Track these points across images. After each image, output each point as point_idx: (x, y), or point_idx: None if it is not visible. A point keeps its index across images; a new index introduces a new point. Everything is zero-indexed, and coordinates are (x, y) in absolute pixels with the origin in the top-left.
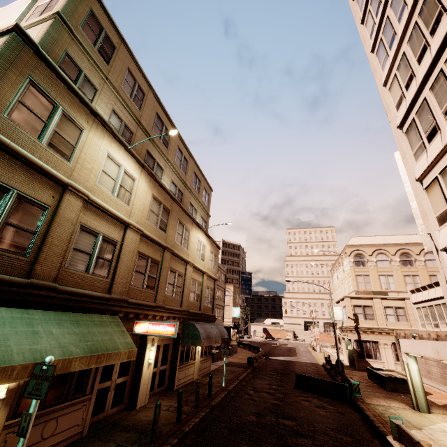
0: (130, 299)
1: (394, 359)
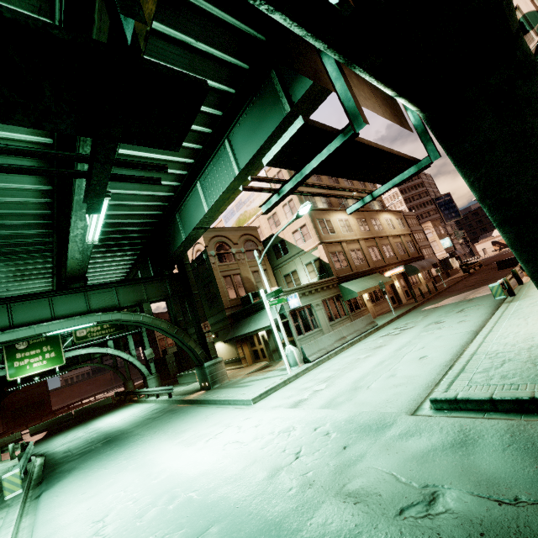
0: (377, 266)
1: None
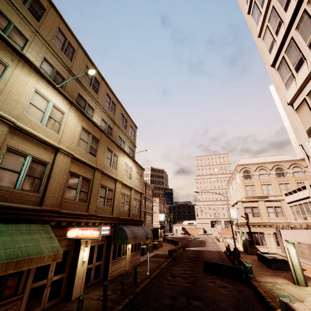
0: (62, 210)
1: (275, 244)
